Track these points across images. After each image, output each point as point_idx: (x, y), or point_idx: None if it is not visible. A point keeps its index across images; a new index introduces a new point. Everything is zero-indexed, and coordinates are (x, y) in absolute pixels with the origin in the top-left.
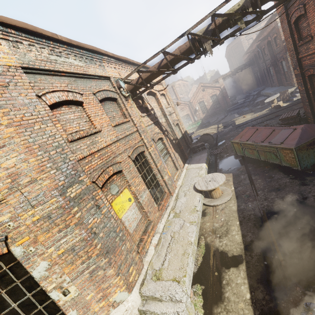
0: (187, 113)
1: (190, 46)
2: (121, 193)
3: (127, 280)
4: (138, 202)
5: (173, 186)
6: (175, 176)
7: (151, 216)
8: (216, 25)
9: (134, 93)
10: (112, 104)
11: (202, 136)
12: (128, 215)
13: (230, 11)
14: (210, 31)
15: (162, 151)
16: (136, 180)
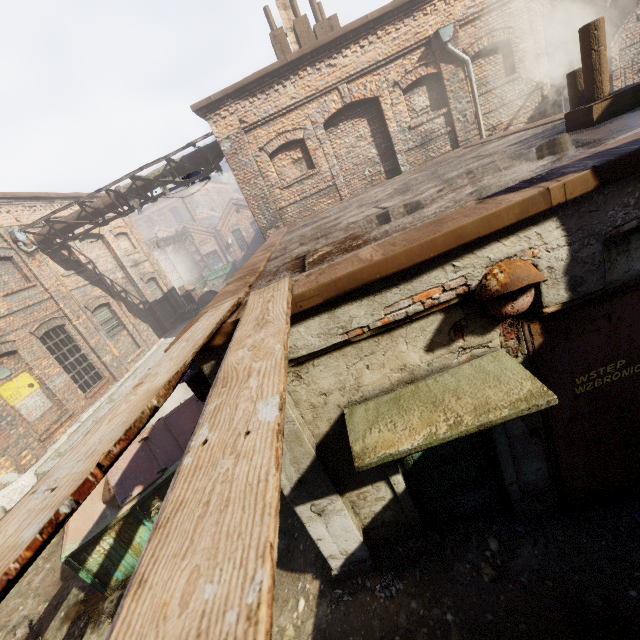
0: (213, 249)
1: (115, 200)
2: (15, 377)
3: (17, 463)
4: (46, 388)
5: (121, 369)
6: (131, 357)
7: (70, 405)
8: (138, 187)
9: (50, 242)
10: (4, 265)
11: (202, 295)
12: (28, 403)
13: (152, 175)
14: (135, 189)
15: (109, 323)
16: (43, 362)
